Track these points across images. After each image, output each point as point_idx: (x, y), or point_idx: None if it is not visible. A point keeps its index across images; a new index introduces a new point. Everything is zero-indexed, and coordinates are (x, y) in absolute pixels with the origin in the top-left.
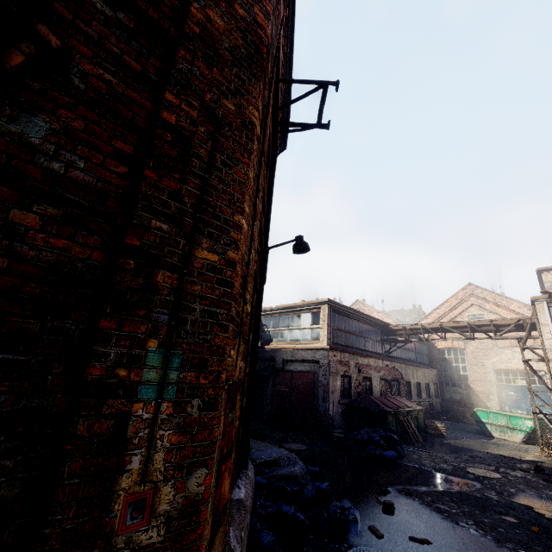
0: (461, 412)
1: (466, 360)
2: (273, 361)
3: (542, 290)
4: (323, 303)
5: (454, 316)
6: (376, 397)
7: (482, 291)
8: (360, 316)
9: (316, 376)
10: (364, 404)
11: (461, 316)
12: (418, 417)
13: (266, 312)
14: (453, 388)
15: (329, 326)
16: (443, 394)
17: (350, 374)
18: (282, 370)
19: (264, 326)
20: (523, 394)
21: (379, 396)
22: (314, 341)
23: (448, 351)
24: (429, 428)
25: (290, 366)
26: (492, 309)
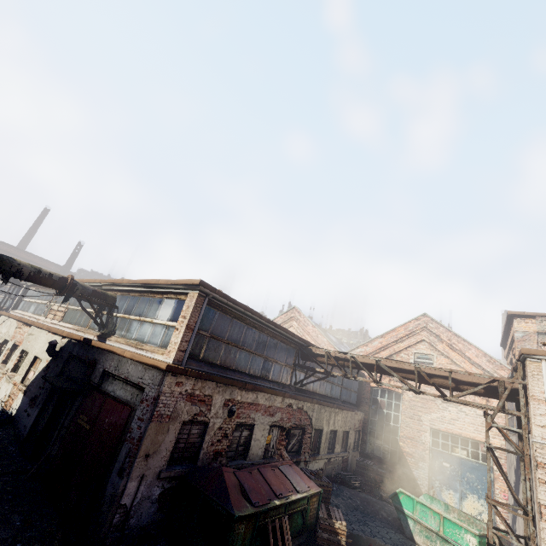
0: (381, 476)
1: (400, 408)
2: (92, 369)
3: (502, 340)
4: (193, 286)
5: (399, 350)
6: (254, 457)
7: (438, 326)
8: (263, 324)
9: (133, 416)
10: (205, 488)
11: (407, 352)
12: (308, 507)
13: (123, 287)
14: (377, 441)
15: (192, 328)
16: (364, 446)
17: (208, 419)
18: (97, 388)
19: (115, 308)
20: (460, 469)
21: (260, 455)
22: (161, 348)
23: (382, 392)
24: (322, 527)
25: (108, 385)
26: (444, 350)
